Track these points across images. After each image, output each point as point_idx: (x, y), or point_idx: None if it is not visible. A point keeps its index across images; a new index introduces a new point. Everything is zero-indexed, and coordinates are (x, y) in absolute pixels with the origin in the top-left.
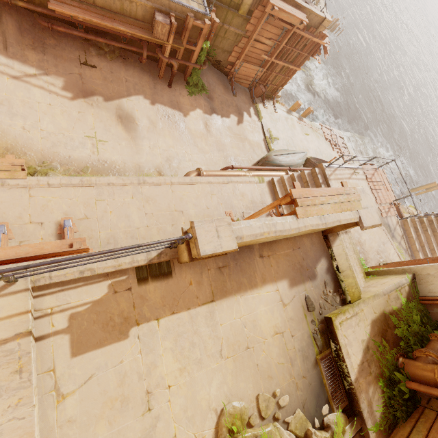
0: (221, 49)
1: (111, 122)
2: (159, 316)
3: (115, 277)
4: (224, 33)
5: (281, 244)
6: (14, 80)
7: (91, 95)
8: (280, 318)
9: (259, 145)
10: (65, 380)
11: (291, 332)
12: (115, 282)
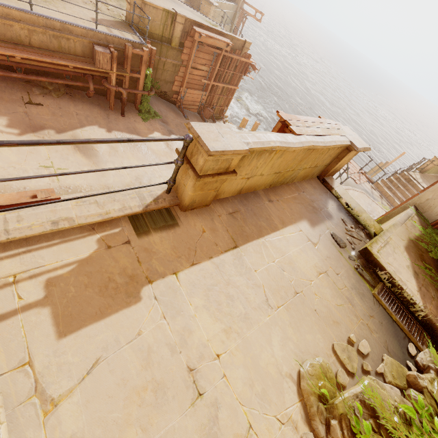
0: (163, 81)
1: (67, 151)
2: (176, 269)
3: (104, 231)
4: (163, 66)
5: (285, 189)
6: None
7: (41, 129)
8: (317, 257)
9: None
10: (52, 376)
11: (334, 270)
12: (105, 237)
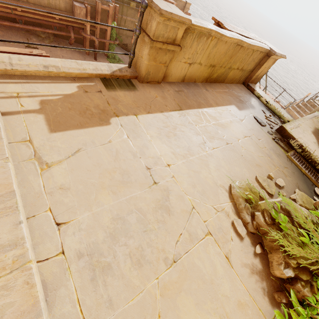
0: (125, 35)
1: None
2: (136, 113)
3: (82, 82)
4: (124, 23)
5: (218, 86)
6: None
7: None
8: (243, 127)
9: None
10: (46, 151)
11: (257, 137)
12: (83, 86)
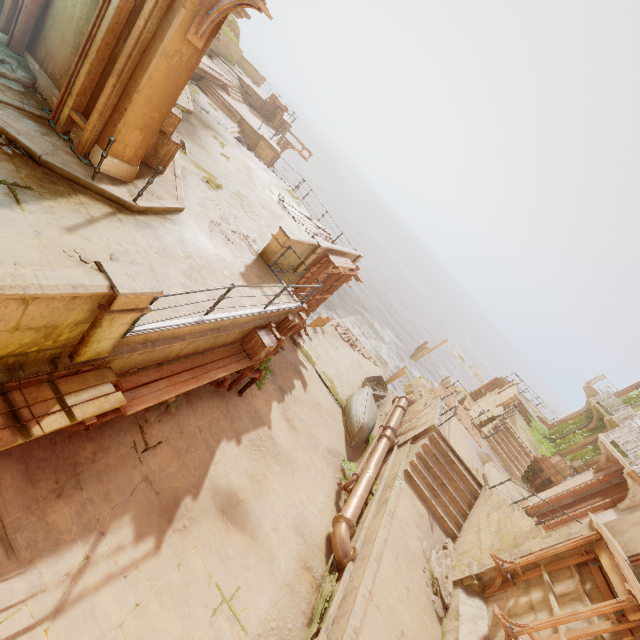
0: None
1: (220, 536)
2: None
3: None
4: None
5: None
6: (57, 621)
7: (176, 507)
8: None
9: (332, 404)
10: None
11: None
12: None
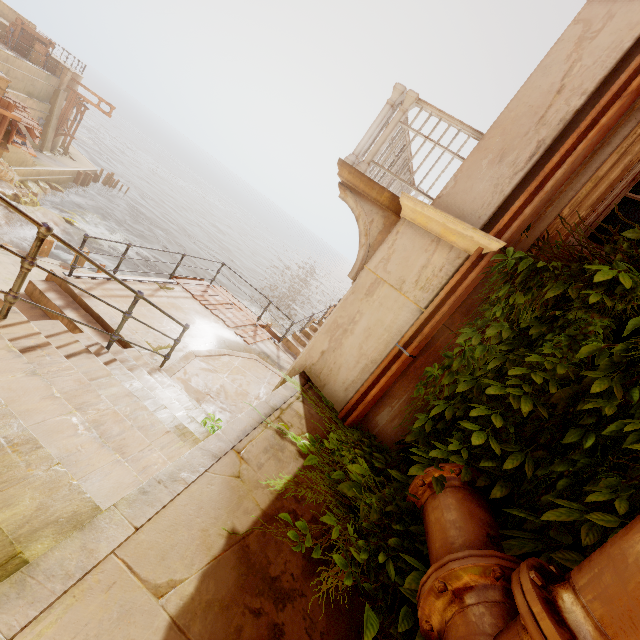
0: None
1: None
2: None
3: None
4: None
5: None
6: None
7: None
8: None
9: None
10: None
11: None
12: None
